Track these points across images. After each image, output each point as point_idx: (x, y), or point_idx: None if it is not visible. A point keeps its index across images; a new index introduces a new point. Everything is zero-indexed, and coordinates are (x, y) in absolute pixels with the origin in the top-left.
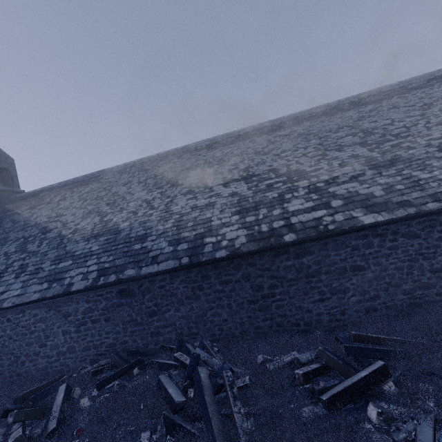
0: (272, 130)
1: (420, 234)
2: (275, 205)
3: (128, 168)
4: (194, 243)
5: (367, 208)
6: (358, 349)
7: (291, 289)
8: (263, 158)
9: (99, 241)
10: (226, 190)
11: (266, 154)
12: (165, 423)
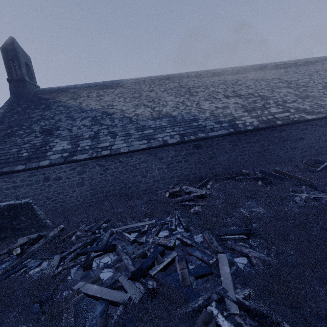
0: (233, 73)
1: (324, 126)
2: (263, 109)
3: (142, 81)
4: (230, 123)
5: (306, 113)
6: (317, 160)
7: (275, 147)
8: (240, 87)
9: (163, 121)
10: (231, 101)
11: (240, 85)
12: (264, 183)
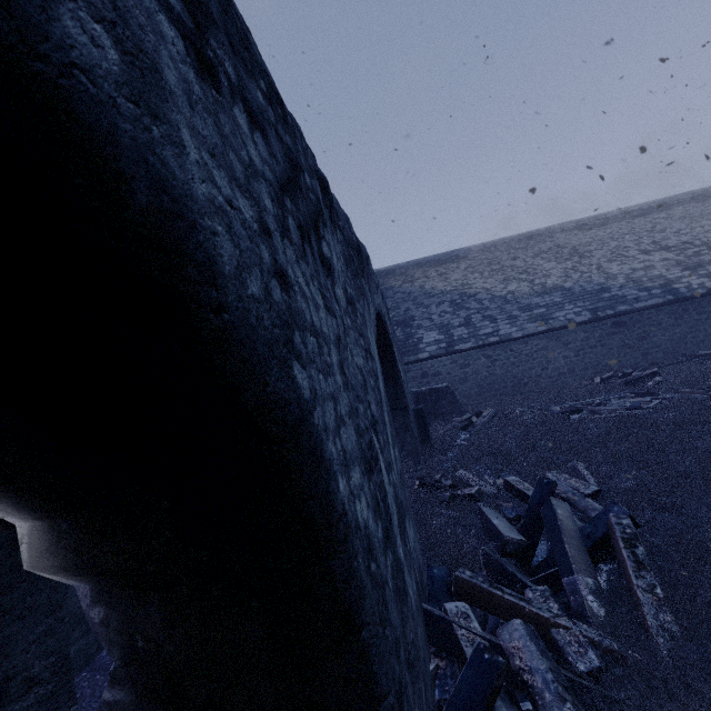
0: (642, 213)
1: None
2: None
3: (491, 247)
4: (664, 289)
5: None
6: None
7: None
8: (663, 235)
9: (555, 296)
10: (654, 258)
11: (662, 232)
12: None
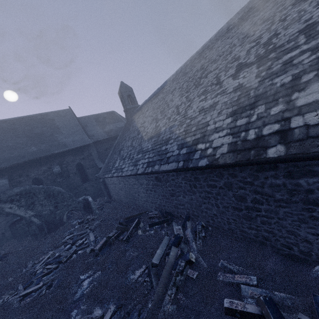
0: None
1: None
2: (278, 98)
3: (178, 74)
4: (190, 148)
5: None
6: None
7: (280, 210)
8: (302, 8)
9: (151, 142)
10: (233, 84)
11: None
12: (148, 268)
